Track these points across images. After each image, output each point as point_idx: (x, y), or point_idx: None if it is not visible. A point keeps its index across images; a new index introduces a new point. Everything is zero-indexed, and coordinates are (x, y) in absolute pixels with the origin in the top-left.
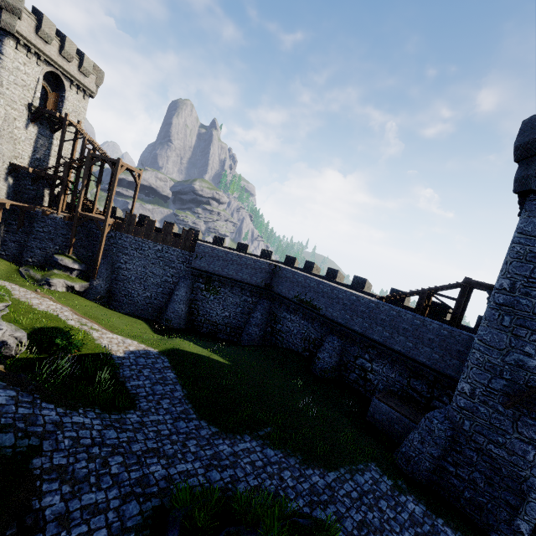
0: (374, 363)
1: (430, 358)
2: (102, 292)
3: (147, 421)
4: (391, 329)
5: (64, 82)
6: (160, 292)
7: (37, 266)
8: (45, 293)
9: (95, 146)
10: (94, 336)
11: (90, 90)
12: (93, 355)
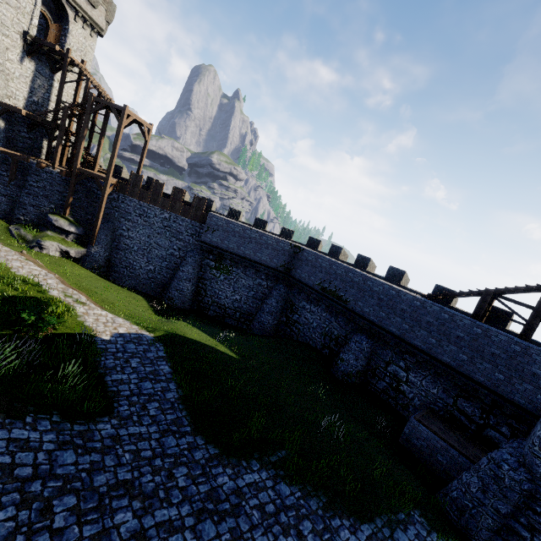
0: (411, 373)
1: (490, 377)
2: (100, 261)
3: (124, 435)
4: (439, 335)
5: (68, 11)
6: (164, 267)
7: (29, 226)
8: (33, 256)
9: (100, 90)
10: (78, 311)
11: (99, 26)
12: (71, 336)
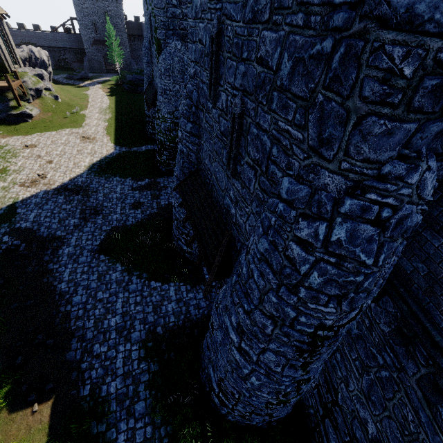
0: (65, 56)
1: (76, 46)
2: None
3: None
4: (63, 41)
5: None
6: None
7: None
8: None
9: None
10: None
11: None
12: None
